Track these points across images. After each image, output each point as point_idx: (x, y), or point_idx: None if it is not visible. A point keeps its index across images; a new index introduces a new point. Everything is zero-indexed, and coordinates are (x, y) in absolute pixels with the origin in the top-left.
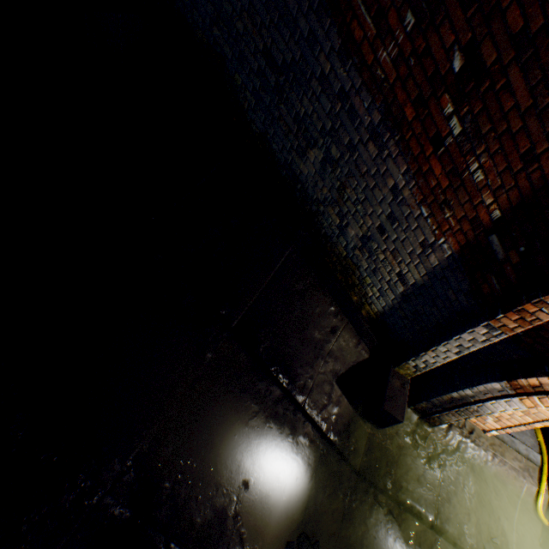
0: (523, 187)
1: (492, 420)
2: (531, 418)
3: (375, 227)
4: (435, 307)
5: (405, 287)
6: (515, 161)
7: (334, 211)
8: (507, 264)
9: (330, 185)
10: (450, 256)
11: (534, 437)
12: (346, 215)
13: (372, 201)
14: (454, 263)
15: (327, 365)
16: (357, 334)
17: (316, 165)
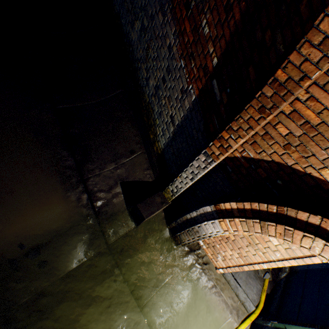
0: (227, 35)
1: (221, 259)
2: (243, 261)
3: (161, 78)
4: (188, 145)
5: (174, 128)
6: (222, 13)
7: (144, 67)
8: (222, 105)
9: (143, 47)
10: (195, 100)
11: (259, 296)
12: (149, 70)
13: (160, 57)
14: (196, 106)
15: (118, 170)
16: (149, 163)
17: (138, 32)
